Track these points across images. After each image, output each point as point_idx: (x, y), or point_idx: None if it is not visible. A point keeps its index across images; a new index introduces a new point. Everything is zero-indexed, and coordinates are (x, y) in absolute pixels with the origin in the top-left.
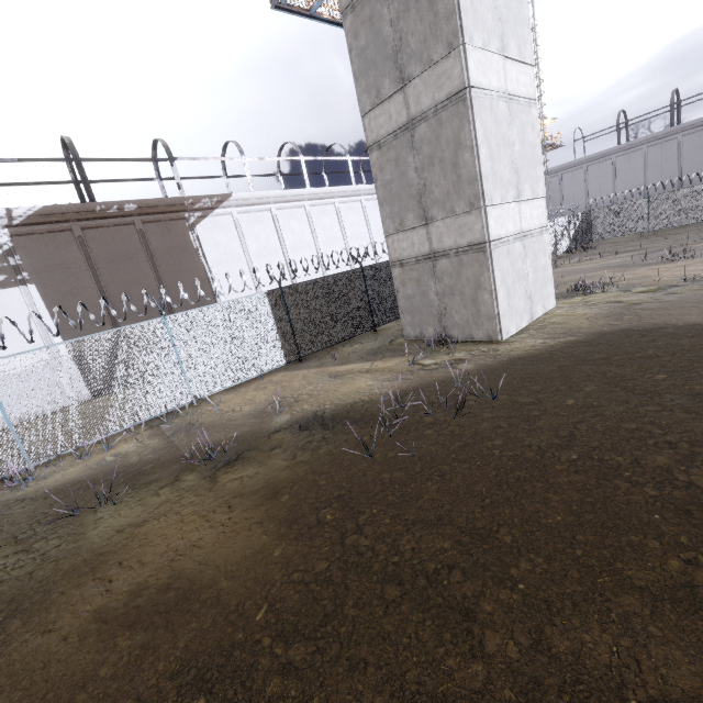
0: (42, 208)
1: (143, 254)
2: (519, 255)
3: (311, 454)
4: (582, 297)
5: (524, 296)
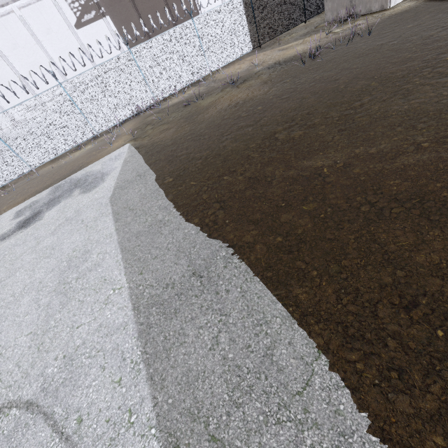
0: None
1: None
2: None
3: (276, 73)
4: None
5: None
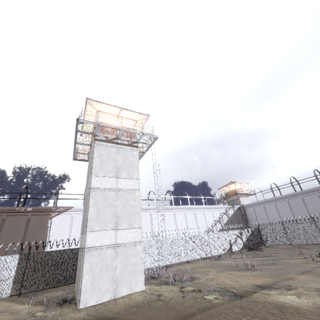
0: None
1: (24, 227)
2: (110, 256)
3: None
4: (165, 286)
5: (110, 280)
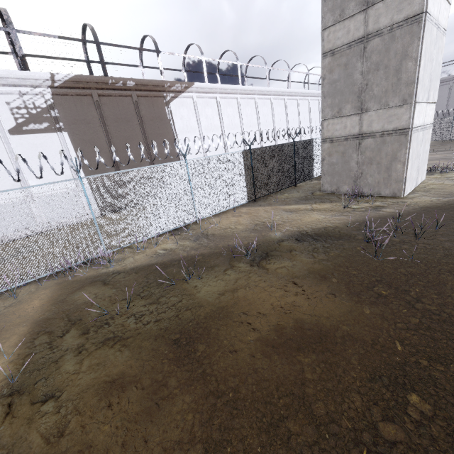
0: (74, 76)
1: (136, 119)
2: (420, 140)
3: (325, 255)
4: (440, 174)
5: (416, 169)
